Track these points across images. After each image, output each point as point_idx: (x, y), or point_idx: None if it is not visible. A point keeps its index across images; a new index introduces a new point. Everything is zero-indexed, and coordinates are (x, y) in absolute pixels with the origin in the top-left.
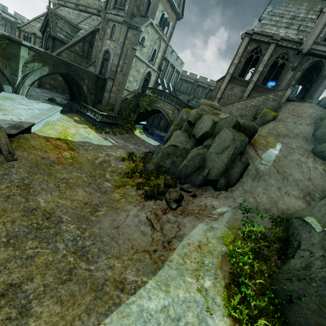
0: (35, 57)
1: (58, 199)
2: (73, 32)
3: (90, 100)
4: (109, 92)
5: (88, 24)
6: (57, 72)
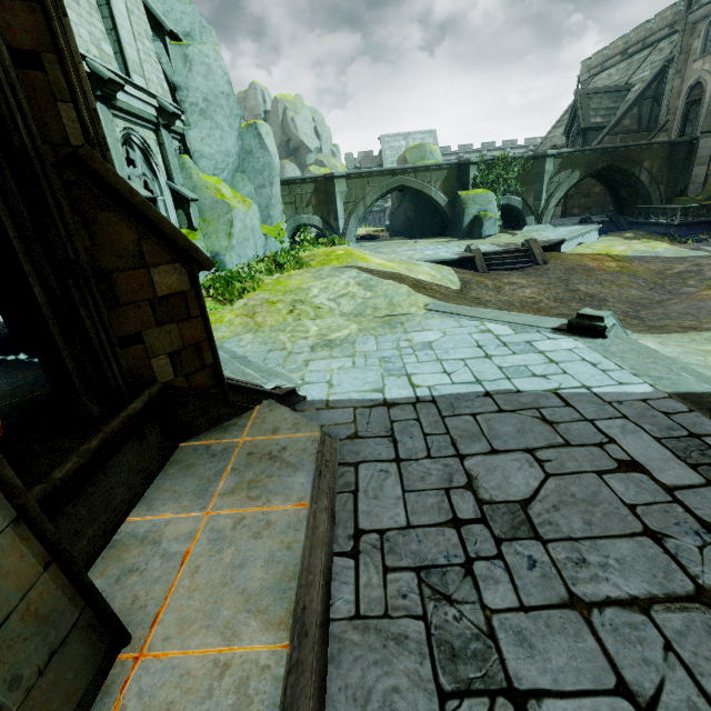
0: (561, 166)
1: (601, 289)
2: (618, 101)
3: (658, 197)
4: (706, 162)
5: (648, 67)
6: (592, 171)
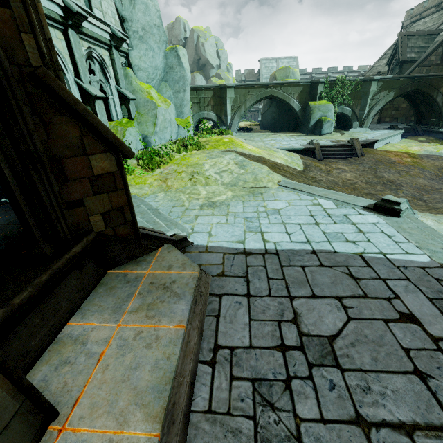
0: (382, 87)
1: (399, 177)
2: (429, 42)
3: None
4: None
5: None
6: (403, 92)
